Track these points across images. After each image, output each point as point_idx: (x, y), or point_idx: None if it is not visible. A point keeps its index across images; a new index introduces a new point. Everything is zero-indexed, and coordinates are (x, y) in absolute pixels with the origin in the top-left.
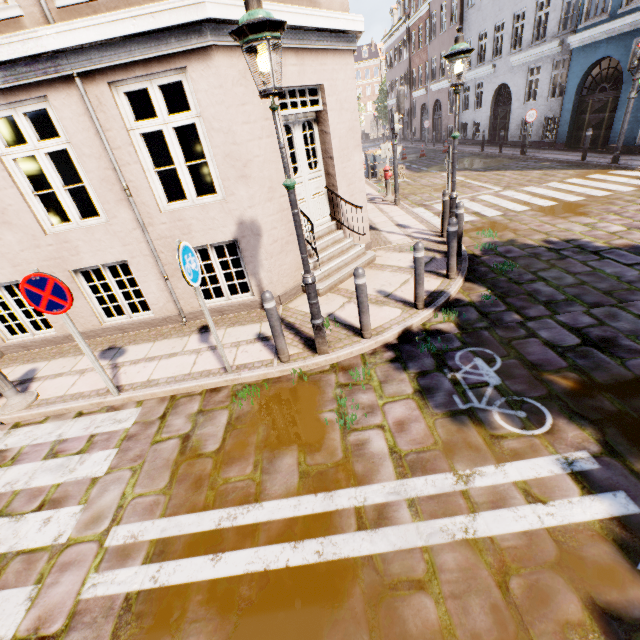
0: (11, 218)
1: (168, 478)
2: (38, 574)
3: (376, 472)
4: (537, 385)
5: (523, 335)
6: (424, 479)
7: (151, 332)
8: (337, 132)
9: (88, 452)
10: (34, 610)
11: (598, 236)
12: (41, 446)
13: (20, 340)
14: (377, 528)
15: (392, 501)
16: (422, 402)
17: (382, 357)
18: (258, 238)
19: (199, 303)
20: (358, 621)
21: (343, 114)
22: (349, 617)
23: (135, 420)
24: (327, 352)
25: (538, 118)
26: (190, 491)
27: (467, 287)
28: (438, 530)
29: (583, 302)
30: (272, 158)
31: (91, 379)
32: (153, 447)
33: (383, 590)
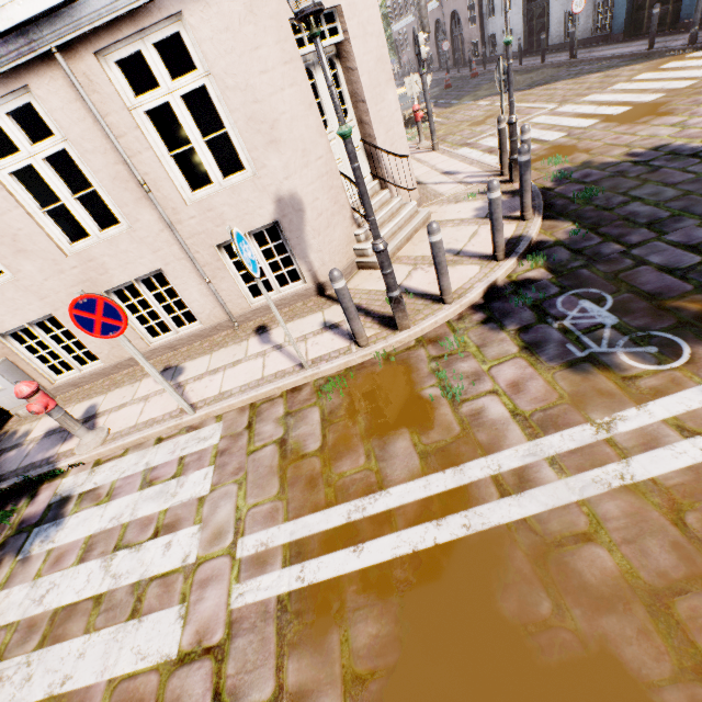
0: (25, 245)
1: (278, 484)
2: (180, 594)
3: (503, 438)
4: (662, 316)
5: (630, 265)
6: (559, 435)
7: (203, 344)
8: (365, 66)
9: (183, 475)
10: (189, 626)
11: (692, 135)
12: (132, 478)
13: (68, 379)
14: (522, 492)
15: (530, 463)
16: (532, 358)
17: (471, 320)
18: (301, 214)
19: (248, 303)
20: (530, 581)
21: (368, 41)
22: (519, 579)
23: (221, 435)
24: (409, 327)
25: (585, 6)
26: (306, 492)
27: (548, 226)
28: (590, 482)
29: (693, 214)
30: (299, 113)
31: (158, 403)
32: (250, 457)
33: (547, 549)
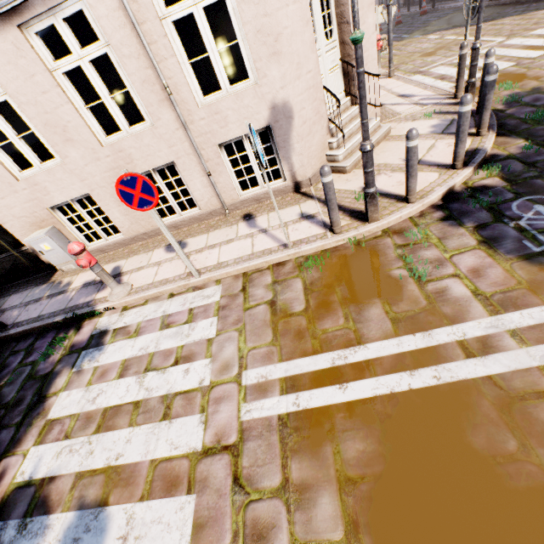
0: (72, 135)
1: (271, 334)
2: (199, 406)
3: (466, 312)
4: None
5: None
6: (519, 313)
7: (201, 226)
8: None
9: (193, 321)
10: (209, 429)
11: None
12: (153, 321)
13: (97, 246)
14: (486, 355)
15: (492, 333)
16: (491, 250)
17: (432, 217)
18: (290, 121)
19: (238, 195)
20: (496, 424)
21: None
22: (486, 422)
23: (221, 295)
24: (377, 219)
25: None
26: (295, 341)
27: (500, 142)
28: None
29: None
30: (298, 28)
31: (169, 268)
32: (247, 313)
33: (512, 401)
